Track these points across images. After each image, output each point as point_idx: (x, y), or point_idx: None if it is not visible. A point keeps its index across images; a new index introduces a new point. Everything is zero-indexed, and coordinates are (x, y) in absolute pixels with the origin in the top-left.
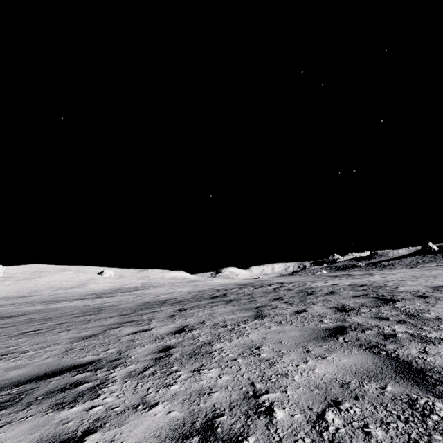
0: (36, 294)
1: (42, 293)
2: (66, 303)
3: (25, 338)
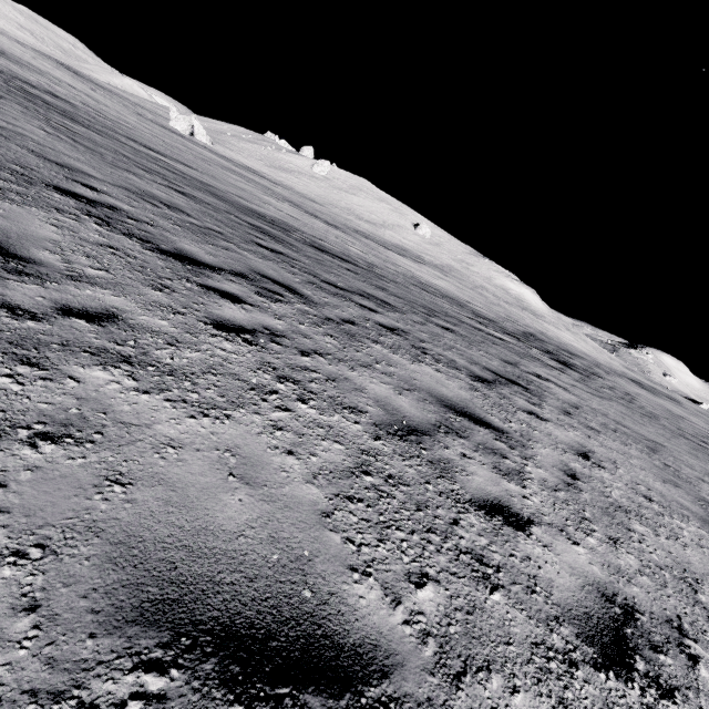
0: (326, 206)
1: (332, 209)
2: (280, 203)
3: (18, 111)
